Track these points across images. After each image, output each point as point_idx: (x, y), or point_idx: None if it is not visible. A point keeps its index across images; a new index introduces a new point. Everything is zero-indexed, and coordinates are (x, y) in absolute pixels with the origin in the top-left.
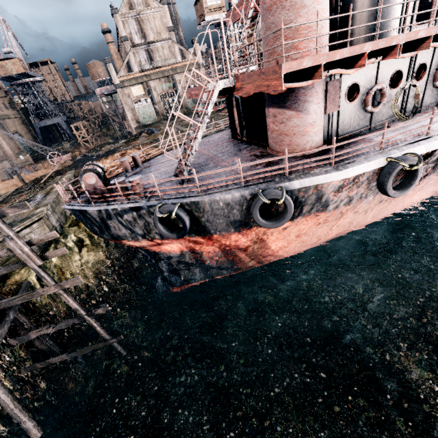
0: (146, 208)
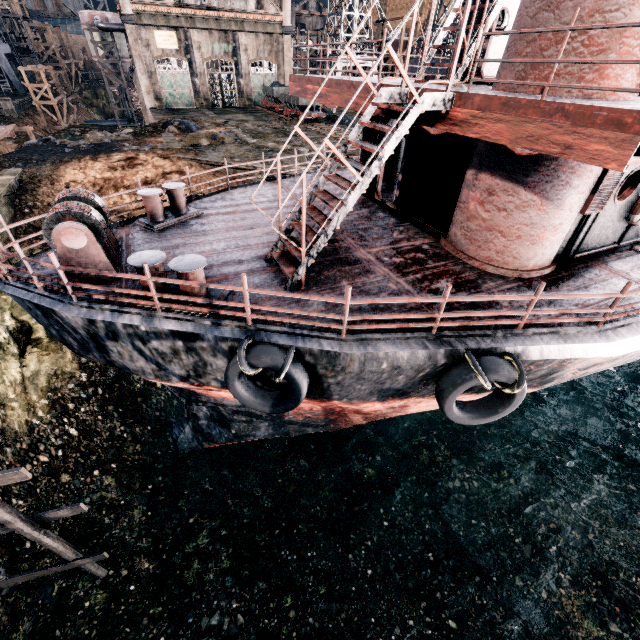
0: (212, 340)
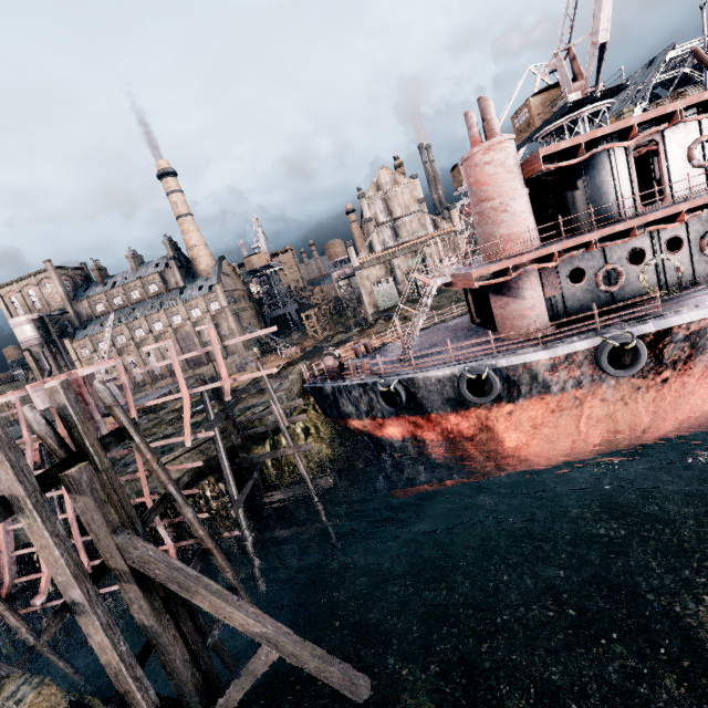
0: (371, 384)
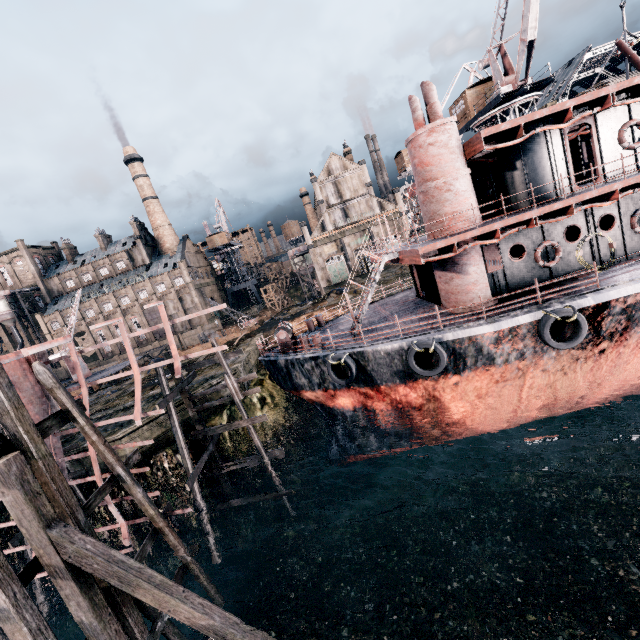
0: (322, 357)
